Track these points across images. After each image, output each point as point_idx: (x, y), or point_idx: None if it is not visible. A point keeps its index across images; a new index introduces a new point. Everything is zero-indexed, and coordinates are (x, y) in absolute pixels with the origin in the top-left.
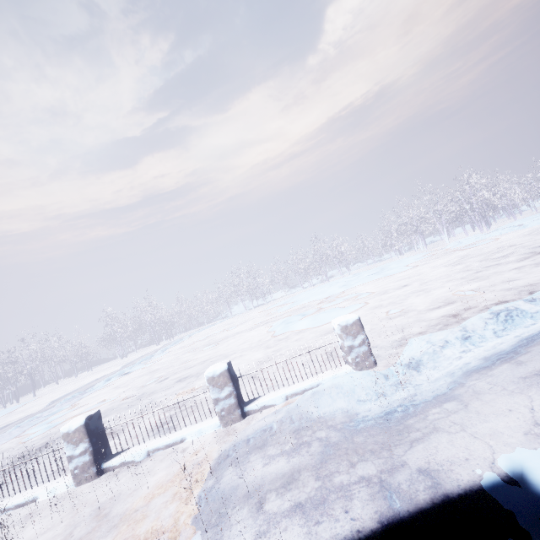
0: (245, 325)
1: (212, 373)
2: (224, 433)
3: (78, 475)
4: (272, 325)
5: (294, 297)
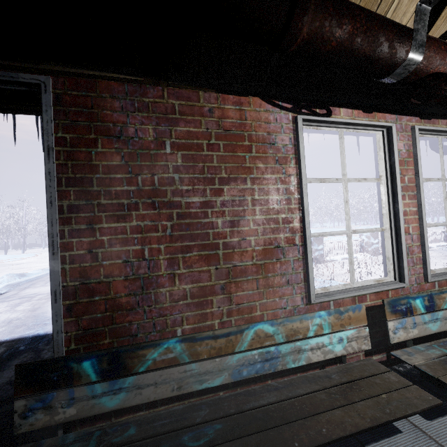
0: None
1: None
2: None
3: (374, 252)
4: None
5: None
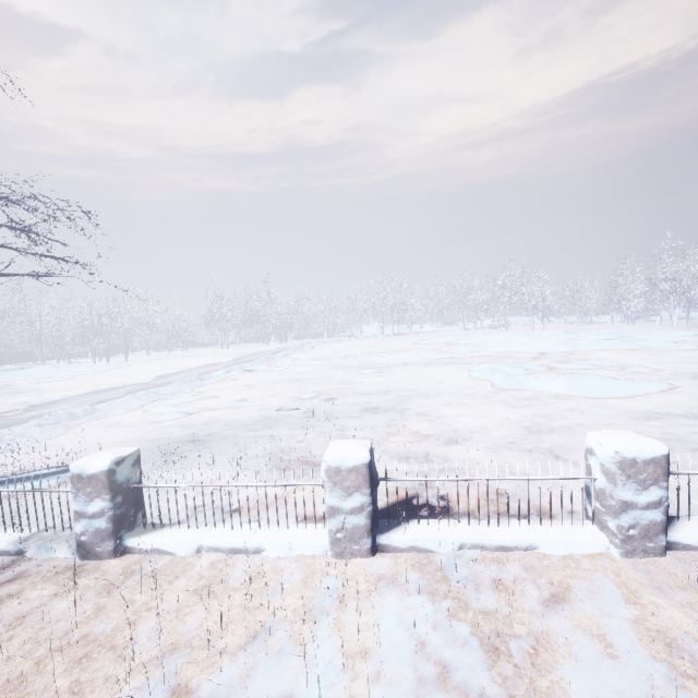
0: (401, 355)
1: (633, 452)
2: (640, 572)
3: (341, 542)
4: (470, 369)
5: (464, 338)
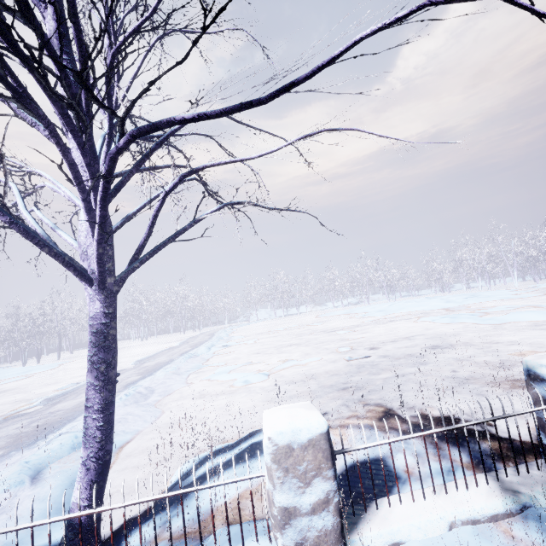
0: (330, 323)
1: None
2: None
3: None
4: (425, 320)
5: (354, 309)
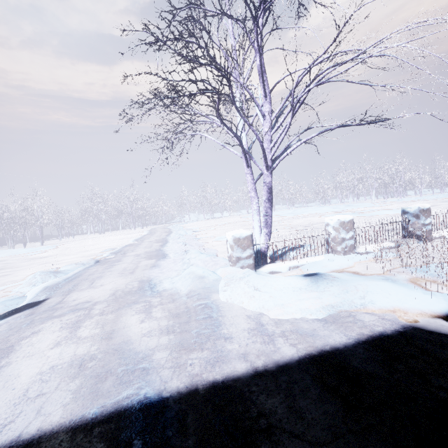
0: None
1: None
2: None
3: None
4: (326, 216)
5: None
